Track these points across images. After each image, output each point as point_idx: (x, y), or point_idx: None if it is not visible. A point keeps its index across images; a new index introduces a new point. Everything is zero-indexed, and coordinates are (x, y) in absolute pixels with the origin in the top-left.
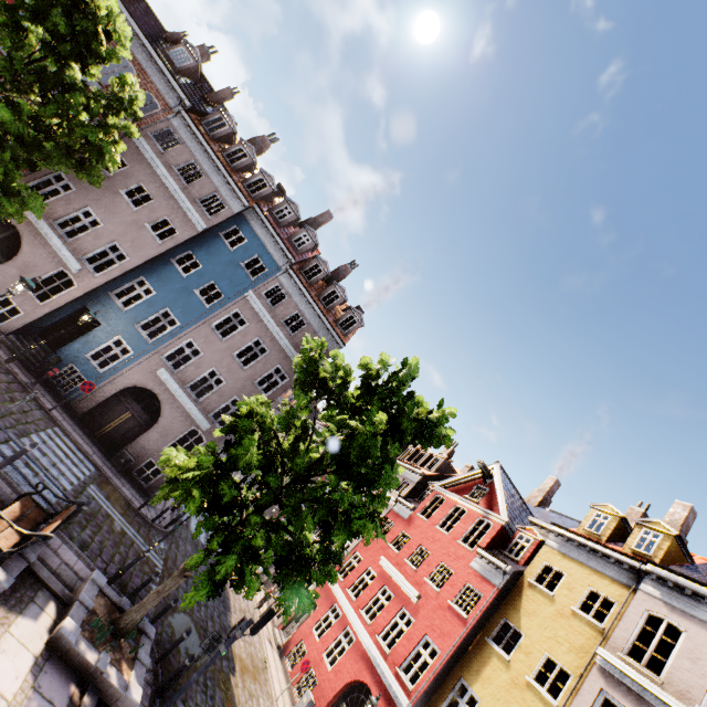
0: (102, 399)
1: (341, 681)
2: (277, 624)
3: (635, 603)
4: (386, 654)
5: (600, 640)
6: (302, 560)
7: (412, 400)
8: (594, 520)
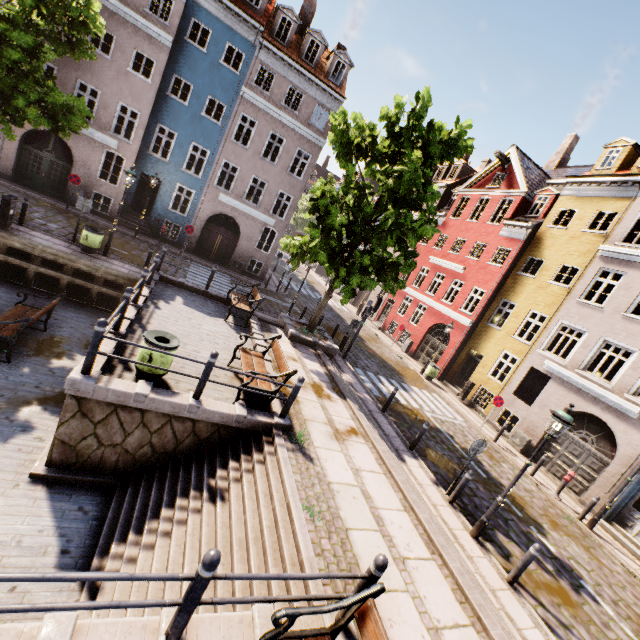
0: (199, 234)
1: (426, 328)
2: (373, 320)
3: (634, 207)
4: (450, 306)
5: (602, 241)
6: (390, 266)
7: (433, 128)
8: (607, 159)
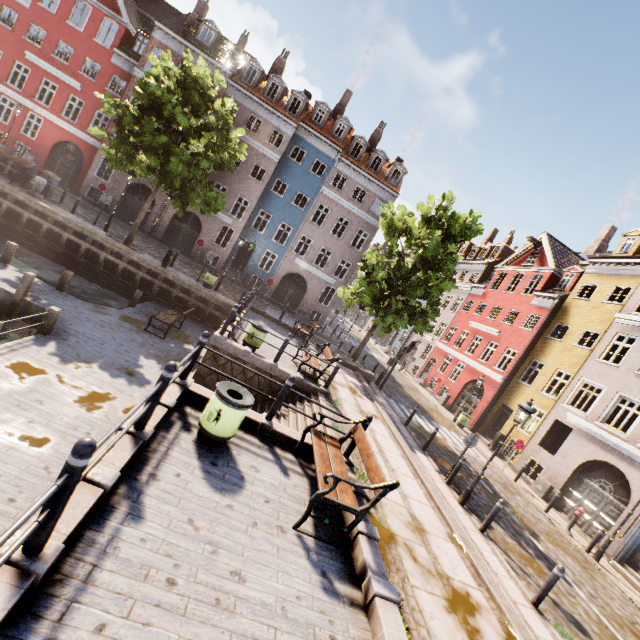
0: (275, 287)
1: (462, 383)
2: (415, 376)
3: None
4: (485, 364)
5: (618, 311)
6: (420, 313)
7: (454, 217)
8: (624, 245)
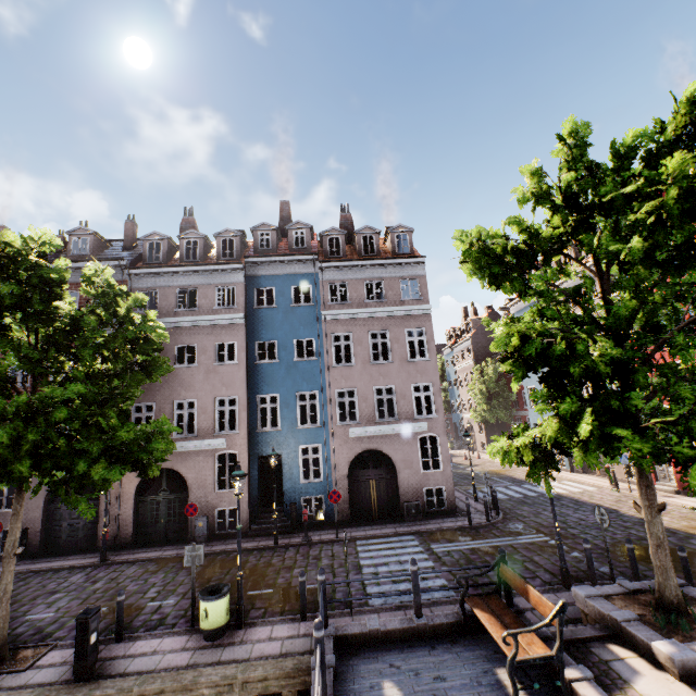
0: (346, 494)
1: None
2: None
3: None
4: None
5: None
6: None
7: (623, 148)
8: None
